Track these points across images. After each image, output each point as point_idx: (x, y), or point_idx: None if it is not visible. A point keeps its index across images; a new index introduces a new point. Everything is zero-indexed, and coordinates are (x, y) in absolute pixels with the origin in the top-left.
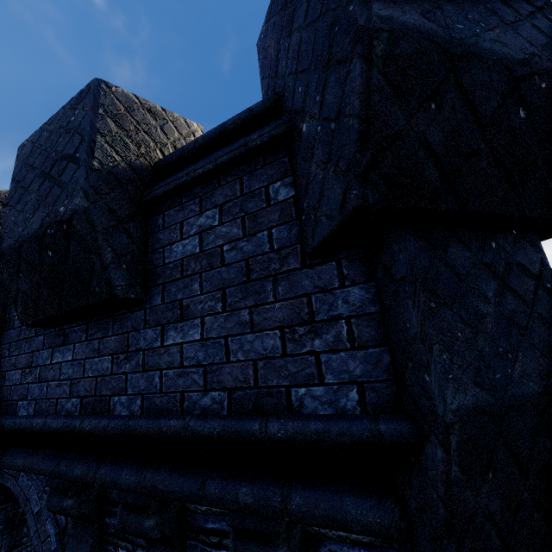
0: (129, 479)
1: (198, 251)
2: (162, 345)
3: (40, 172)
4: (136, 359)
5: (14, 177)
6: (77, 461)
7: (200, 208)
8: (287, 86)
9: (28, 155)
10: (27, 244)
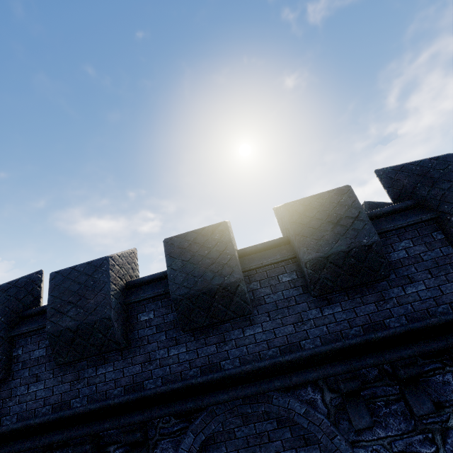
0: (408, 352)
1: (407, 256)
2: (405, 294)
3: (327, 222)
4: (392, 302)
5: (293, 221)
6: (362, 358)
7: (399, 239)
8: (430, 201)
9: (303, 211)
10: (335, 255)
